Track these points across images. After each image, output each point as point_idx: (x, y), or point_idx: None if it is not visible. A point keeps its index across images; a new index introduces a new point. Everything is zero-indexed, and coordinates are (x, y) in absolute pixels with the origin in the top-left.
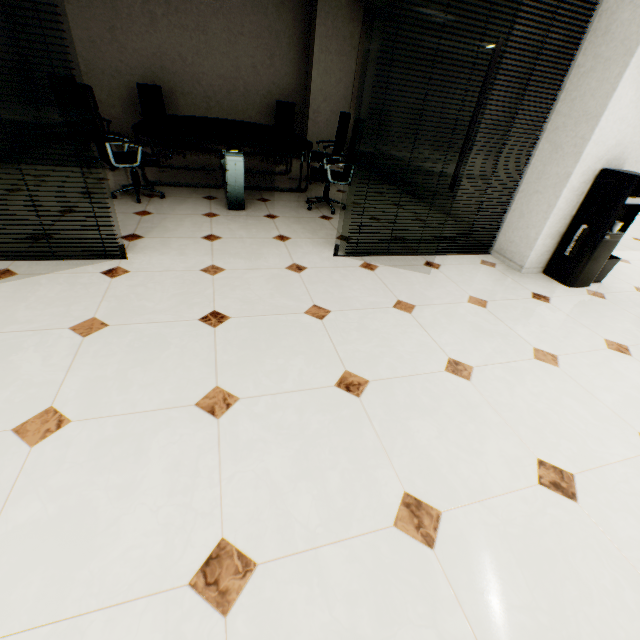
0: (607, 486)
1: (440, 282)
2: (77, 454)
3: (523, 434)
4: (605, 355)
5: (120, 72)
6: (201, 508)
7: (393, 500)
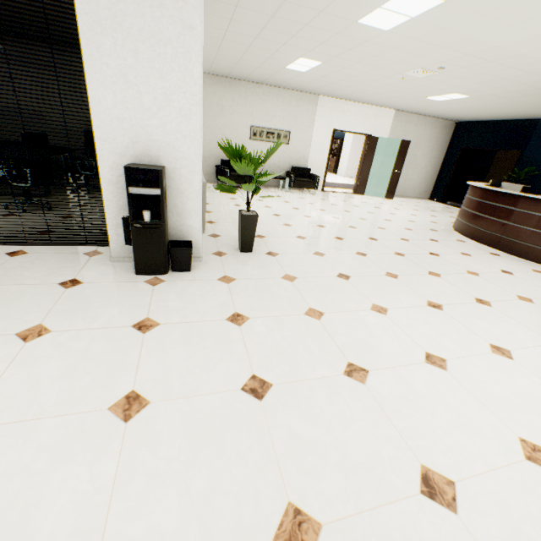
0: None
1: None
2: None
3: None
4: None
5: None
6: None
7: None
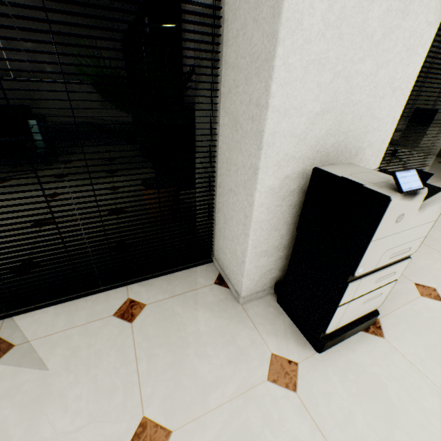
0: None
1: None
2: None
3: None
4: None
5: None
6: None
7: None
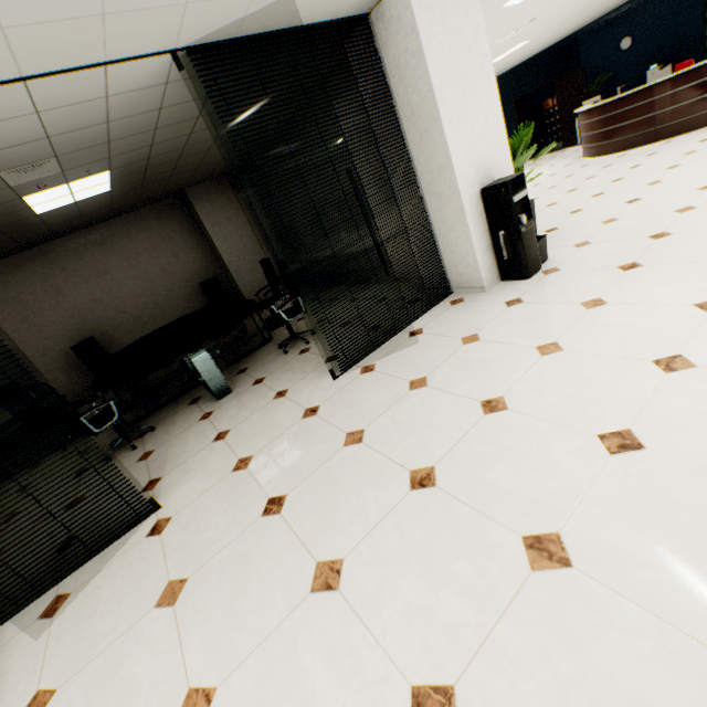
0: (657, 420)
1: (431, 343)
2: None
3: (574, 423)
4: (589, 316)
5: (49, 347)
6: (377, 675)
7: (518, 550)
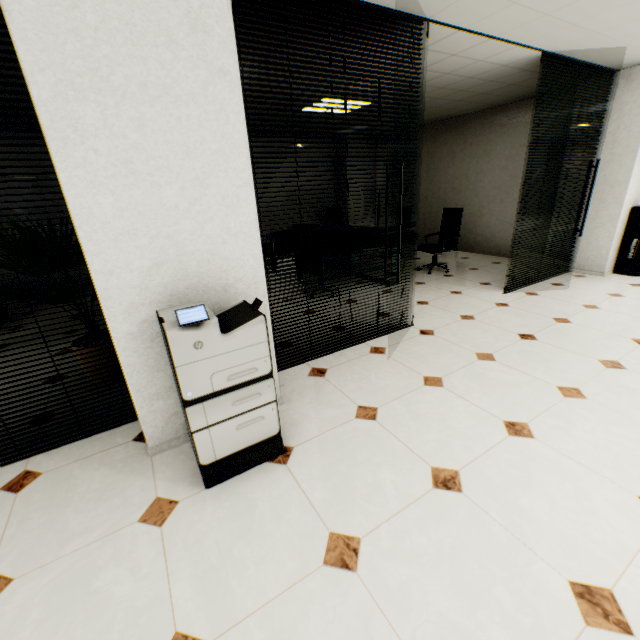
0: None
1: (579, 291)
2: (608, 395)
3: None
4: None
5: None
6: None
7: None
